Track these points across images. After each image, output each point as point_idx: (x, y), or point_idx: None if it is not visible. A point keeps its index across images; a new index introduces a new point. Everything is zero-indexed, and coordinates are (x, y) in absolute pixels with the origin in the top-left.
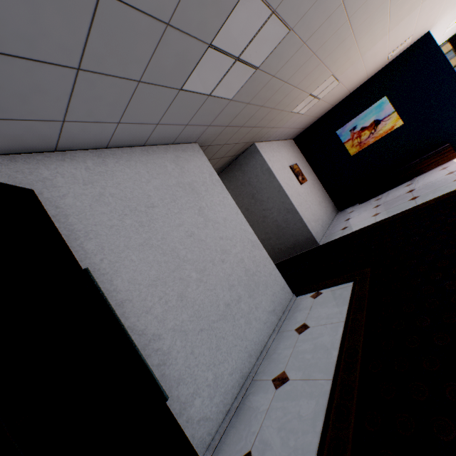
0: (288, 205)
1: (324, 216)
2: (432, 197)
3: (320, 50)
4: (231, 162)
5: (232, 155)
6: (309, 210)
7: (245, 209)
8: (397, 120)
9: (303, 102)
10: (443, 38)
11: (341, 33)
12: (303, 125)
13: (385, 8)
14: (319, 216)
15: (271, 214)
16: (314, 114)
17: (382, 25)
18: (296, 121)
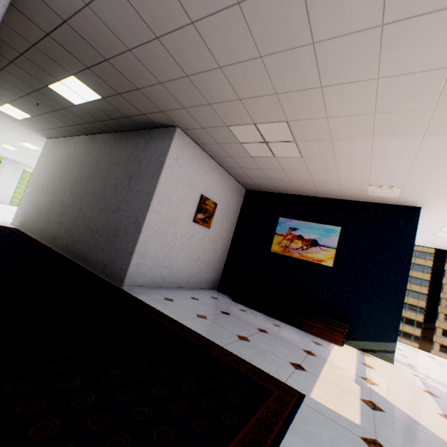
0: (142, 216)
1: (184, 274)
2: (244, 355)
3: (252, 12)
4: (146, 124)
5: (142, 111)
6: (167, 248)
7: (115, 184)
8: (331, 258)
9: (247, 129)
10: (432, 240)
11: (291, 15)
12: (258, 180)
13: (371, 55)
14: (176, 267)
15: (124, 211)
16: (271, 177)
17: (365, 103)
18: (243, 158)
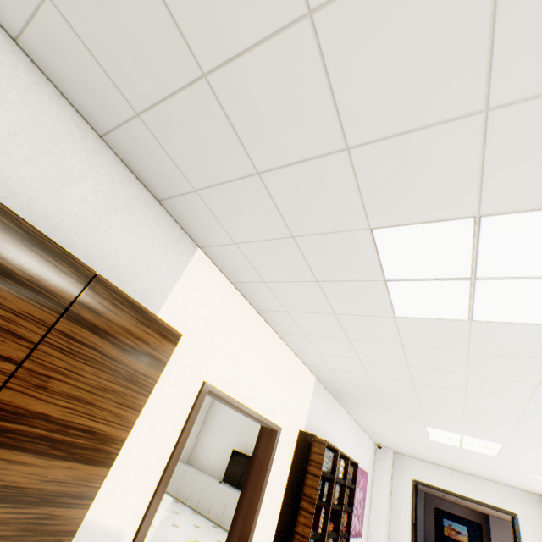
0: None
1: None
2: None
3: None
4: None
5: None
6: None
7: None
8: (466, 539)
9: None
10: None
11: None
12: None
13: None
14: None
15: None
16: None
17: None
18: None
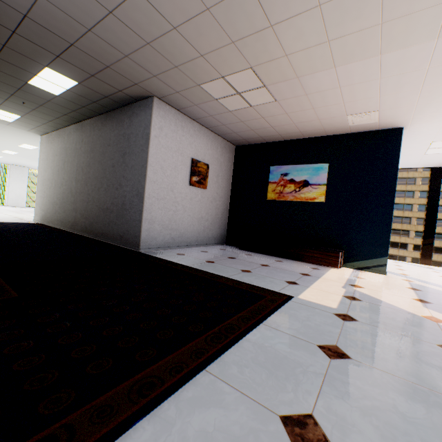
0: (141, 188)
1: (191, 233)
2: (245, 280)
3: None
4: (125, 101)
5: (118, 88)
6: (170, 213)
7: (112, 164)
8: (323, 194)
9: (218, 84)
10: (426, 159)
11: None
12: (243, 133)
13: None
14: (182, 228)
15: (125, 186)
16: (254, 128)
17: (317, 33)
18: (223, 115)
